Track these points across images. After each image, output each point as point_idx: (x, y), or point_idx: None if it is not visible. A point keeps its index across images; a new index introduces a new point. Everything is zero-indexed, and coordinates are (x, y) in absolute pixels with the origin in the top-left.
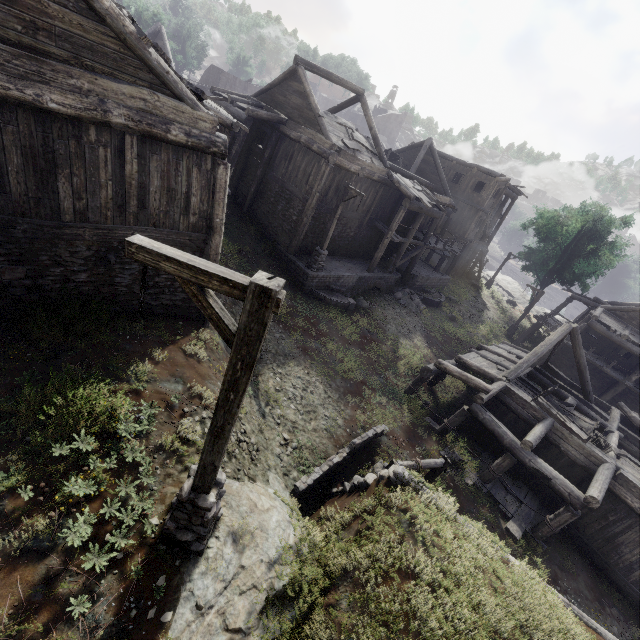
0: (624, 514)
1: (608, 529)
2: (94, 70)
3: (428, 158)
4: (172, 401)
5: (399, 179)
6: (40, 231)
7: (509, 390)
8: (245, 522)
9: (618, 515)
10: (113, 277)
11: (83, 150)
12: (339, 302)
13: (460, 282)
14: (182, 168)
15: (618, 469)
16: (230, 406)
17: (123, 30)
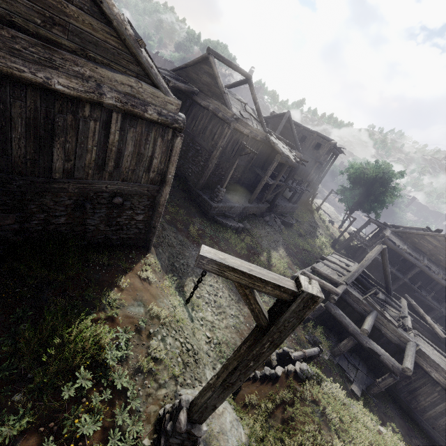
0: (421, 375)
1: (411, 385)
2: (95, 60)
3: (287, 125)
4: (140, 325)
5: (274, 140)
6: (32, 186)
7: (348, 291)
8: (210, 428)
9: (417, 376)
10: (85, 219)
11: (77, 122)
12: (232, 226)
13: (302, 208)
14: (150, 138)
15: (417, 345)
16: (247, 370)
17: (125, 32)
